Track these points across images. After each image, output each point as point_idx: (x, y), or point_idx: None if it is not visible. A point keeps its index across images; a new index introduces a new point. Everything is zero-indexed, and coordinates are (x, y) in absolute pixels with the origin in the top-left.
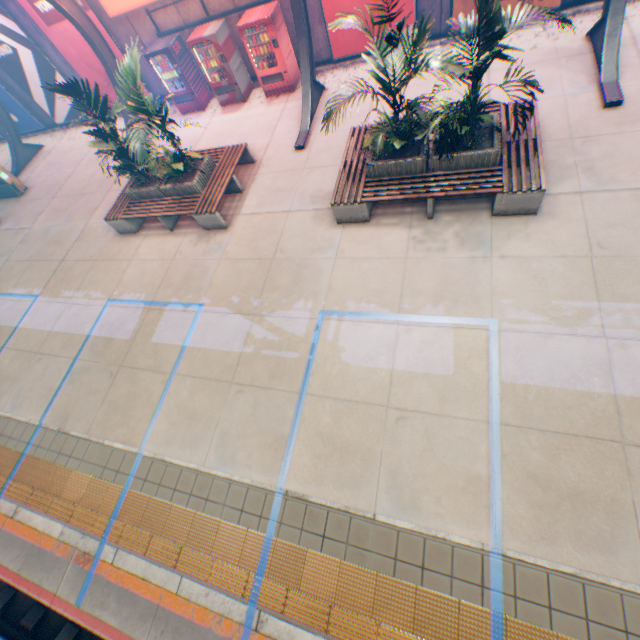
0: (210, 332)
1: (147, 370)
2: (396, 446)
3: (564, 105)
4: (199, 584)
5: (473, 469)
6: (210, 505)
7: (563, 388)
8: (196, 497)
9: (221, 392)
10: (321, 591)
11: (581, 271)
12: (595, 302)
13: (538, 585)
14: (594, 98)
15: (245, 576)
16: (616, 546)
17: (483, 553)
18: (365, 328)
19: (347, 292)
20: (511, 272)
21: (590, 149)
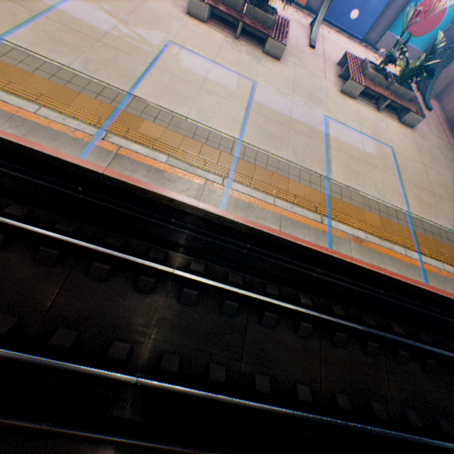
0: (82, 12)
1: (11, 2)
2: (203, 101)
3: (297, 38)
4: (58, 114)
5: (237, 119)
6: (72, 85)
7: (275, 110)
8: (59, 79)
9: (89, 42)
10: (151, 135)
11: (290, 84)
12: (292, 93)
13: (253, 154)
14: (307, 43)
15: (98, 119)
16: (281, 150)
17: (235, 142)
18: (195, 59)
19: (188, 42)
20: (266, 72)
21: (302, 55)
